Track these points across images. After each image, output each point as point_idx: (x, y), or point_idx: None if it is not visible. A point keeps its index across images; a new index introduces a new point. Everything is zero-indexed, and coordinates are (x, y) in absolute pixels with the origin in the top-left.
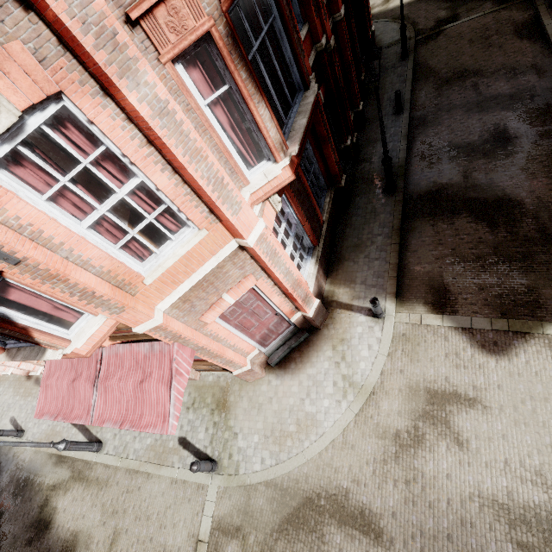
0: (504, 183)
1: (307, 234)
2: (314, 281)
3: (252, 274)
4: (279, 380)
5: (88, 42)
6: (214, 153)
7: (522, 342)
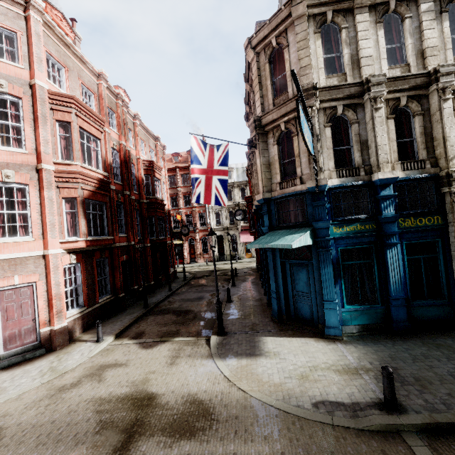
0: (192, 306)
1: (83, 294)
2: (72, 319)
3: (39, 274)
4: None
5: (45, 181)
6: (58, 222)
7: (162, 344)
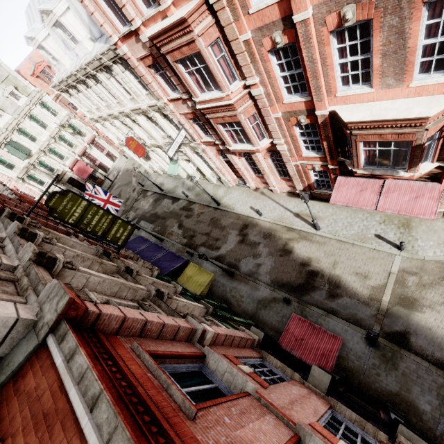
0: None
1: None
2: None
3: None
4: None
5: None
6: None
7: None
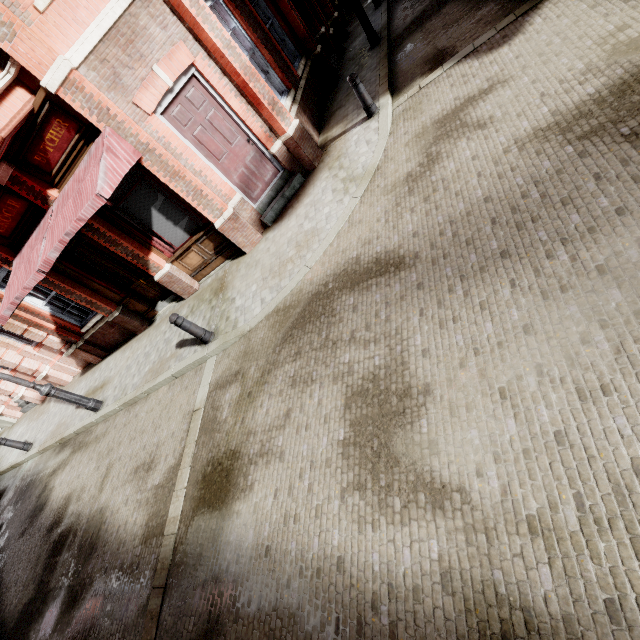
0: None
1: (272, 68)
2: (293, 116)
3: (182, 42)
4: (276, 231)
5: None
6: None
7: (534, 13)
